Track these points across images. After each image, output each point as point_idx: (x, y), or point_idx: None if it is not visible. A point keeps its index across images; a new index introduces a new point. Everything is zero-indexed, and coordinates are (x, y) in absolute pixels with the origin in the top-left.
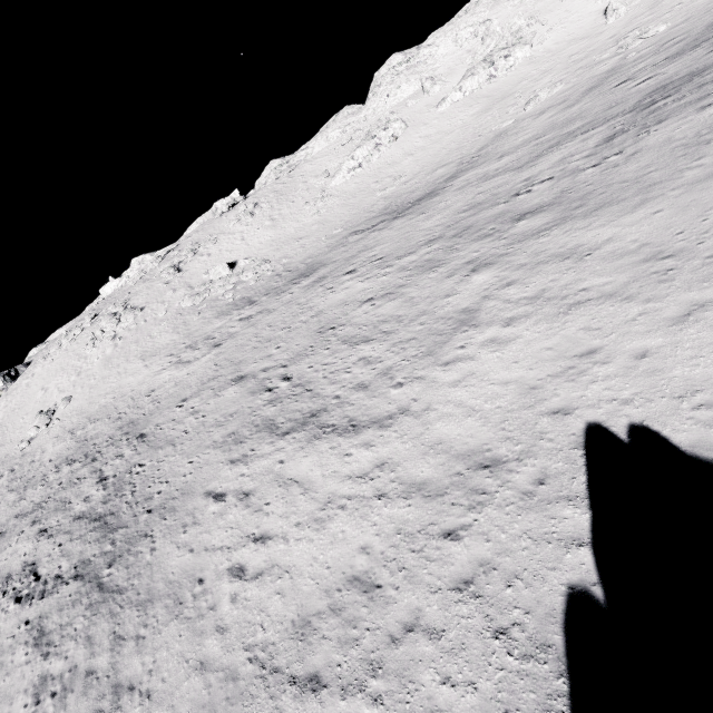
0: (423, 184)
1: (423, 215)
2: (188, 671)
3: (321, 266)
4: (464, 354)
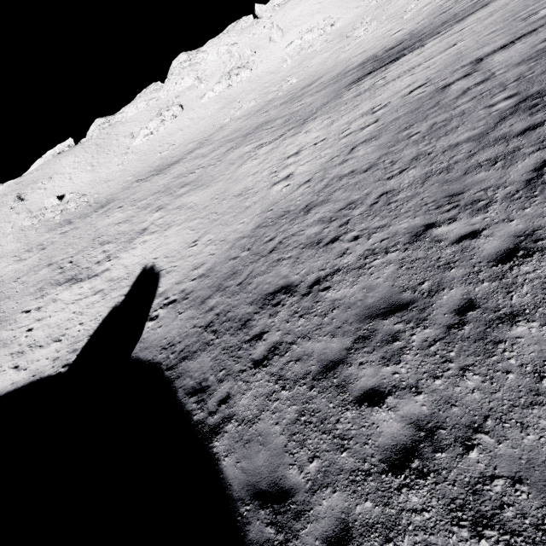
0: (180, 153)
1: (164, 176)
2: (6, 357)
3: (112, 202)
4: (134, 247)
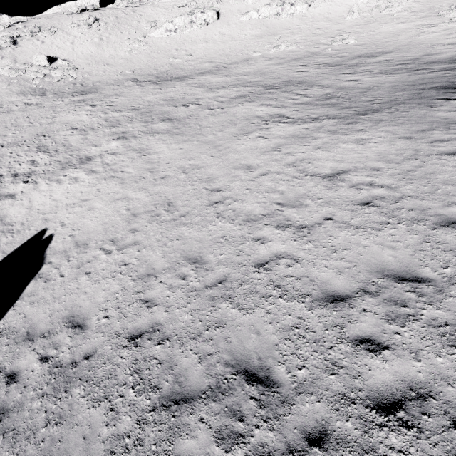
0: (191, 68)
1: (158, 90)
2: None
3: (94, 92)
4: (61, 179)
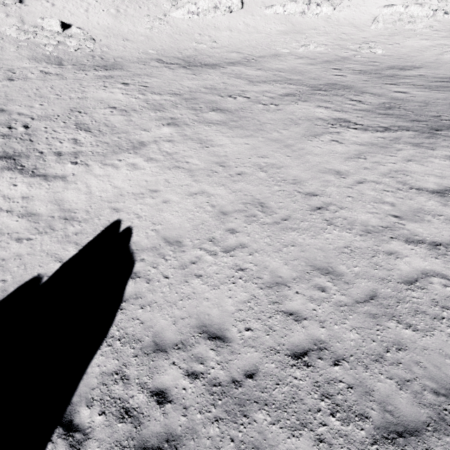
0: (219, 56)
1: (193, 76)
2: None
3: (119, 69)
4: (116, 164)
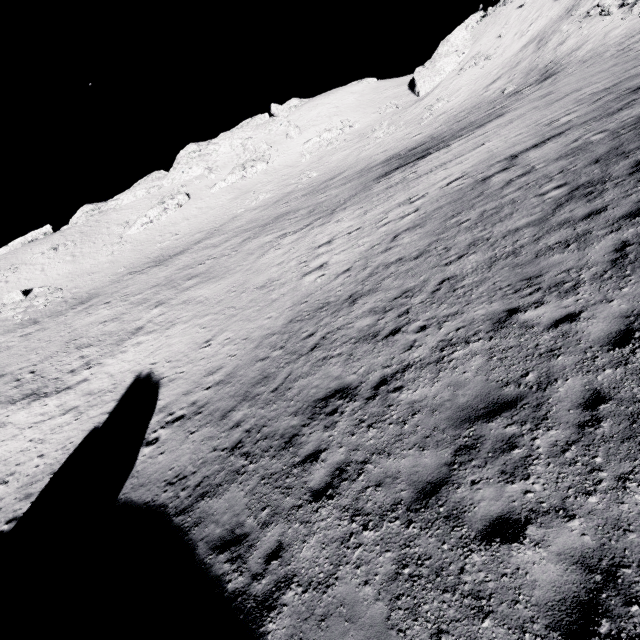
0: (185, 243)
1: (166, 267)
2: None
3: (96, 297)
4: (124, 350)
